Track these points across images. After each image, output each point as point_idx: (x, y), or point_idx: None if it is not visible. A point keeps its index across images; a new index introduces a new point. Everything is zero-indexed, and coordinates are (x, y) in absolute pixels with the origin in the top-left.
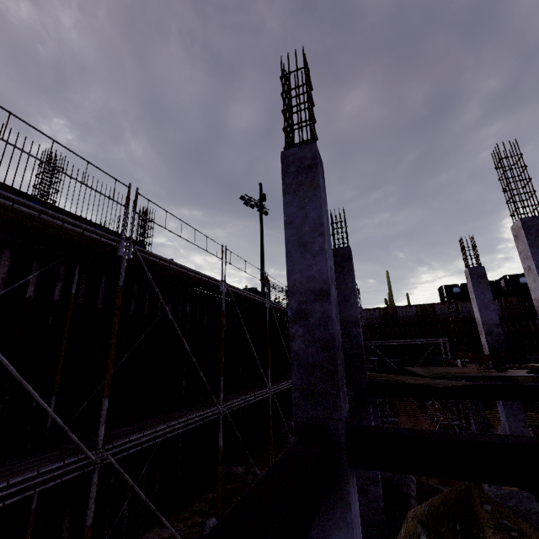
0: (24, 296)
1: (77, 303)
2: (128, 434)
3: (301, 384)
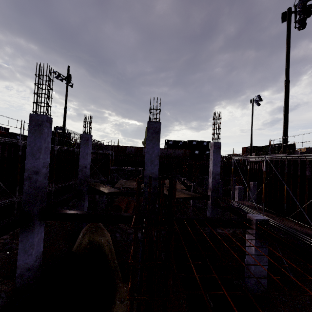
0: None
1: None
2: None
3: (26, 199)
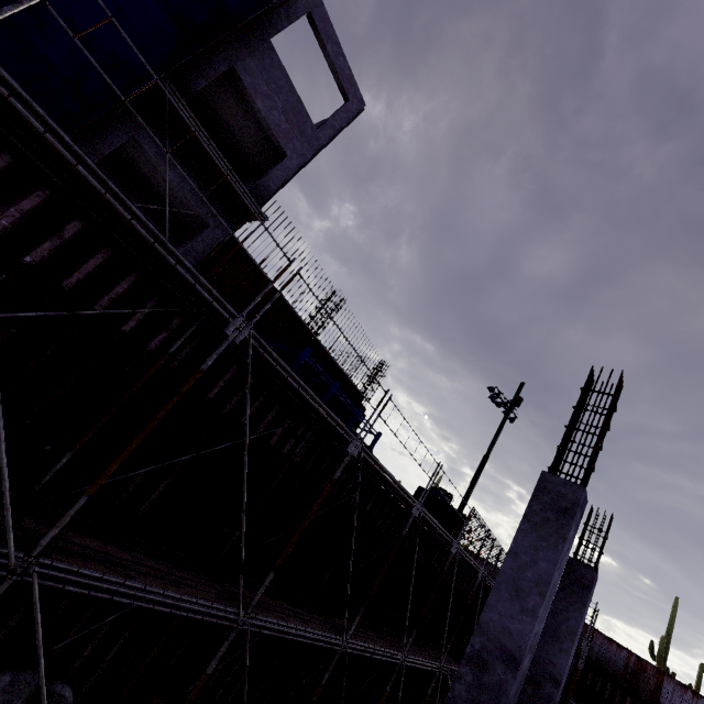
0: (268, 441)
1: (294, 460)
2: (265, 609)
3: None
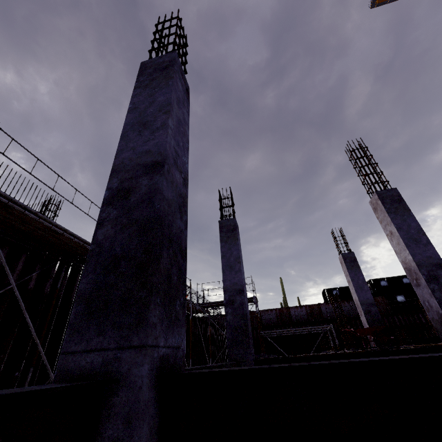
0: None
1: None
2: None
3: (92, 290)
